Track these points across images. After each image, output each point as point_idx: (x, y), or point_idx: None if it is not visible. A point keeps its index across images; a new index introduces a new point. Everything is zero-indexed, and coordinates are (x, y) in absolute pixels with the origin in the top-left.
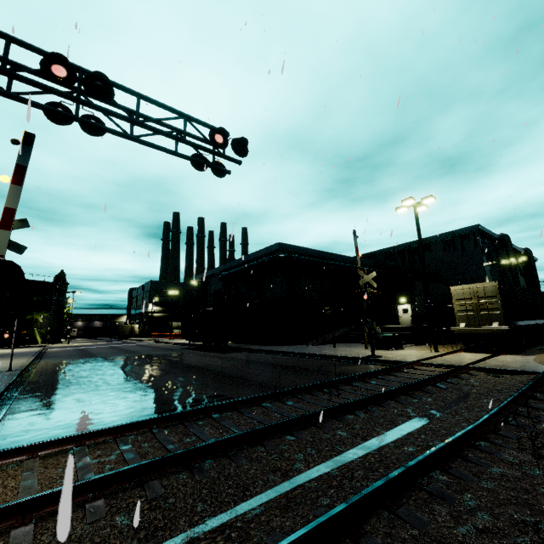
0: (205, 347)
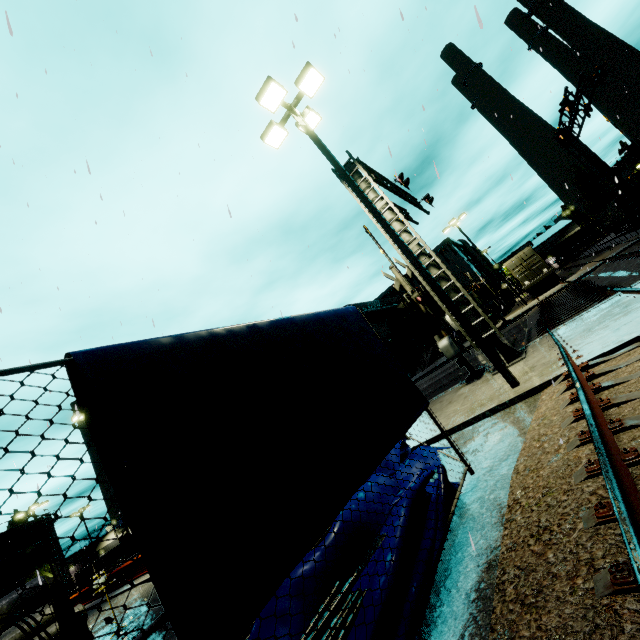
0: None
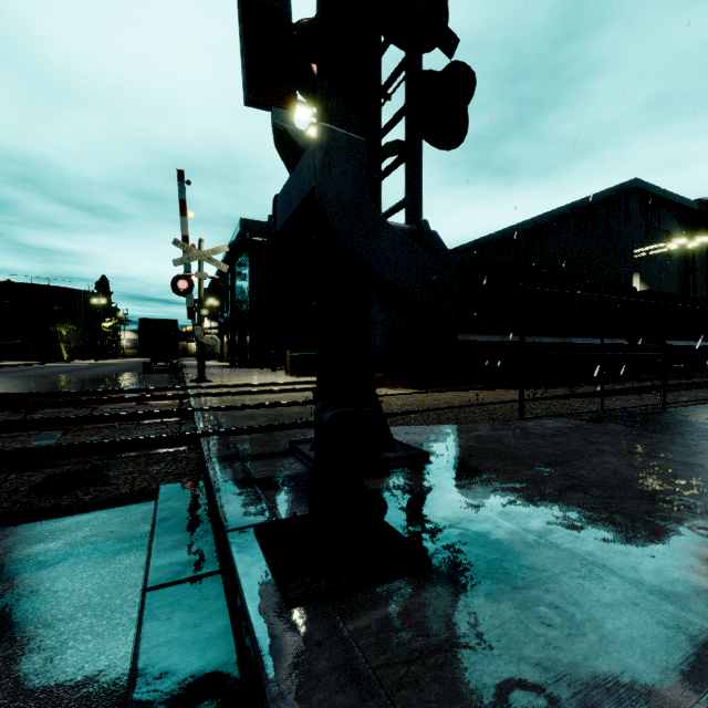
0: (144, 366)
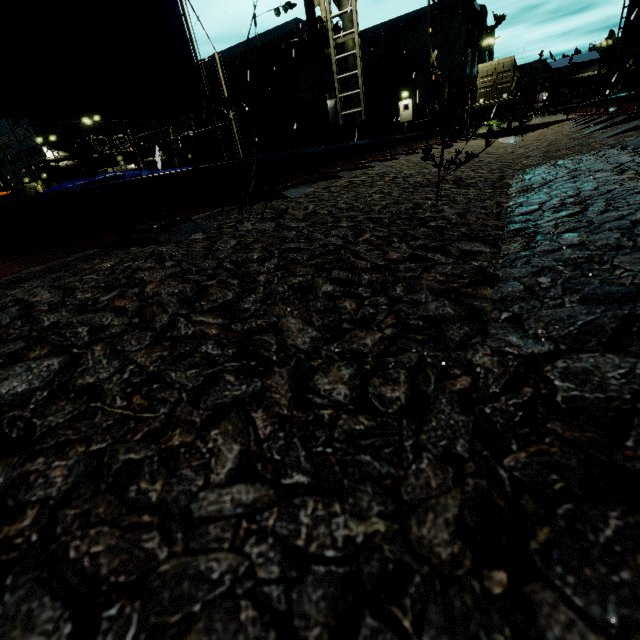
0: None
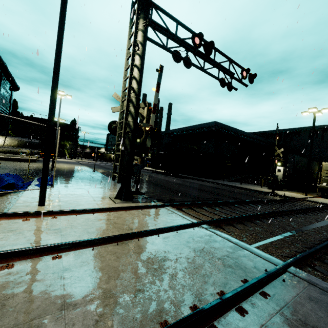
0: (167, 173)
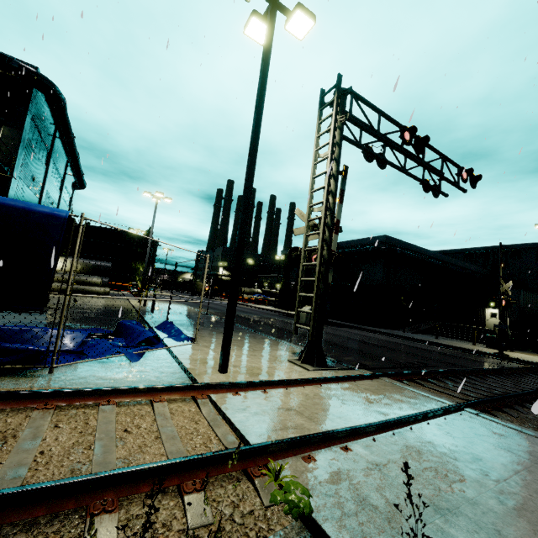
0: None
